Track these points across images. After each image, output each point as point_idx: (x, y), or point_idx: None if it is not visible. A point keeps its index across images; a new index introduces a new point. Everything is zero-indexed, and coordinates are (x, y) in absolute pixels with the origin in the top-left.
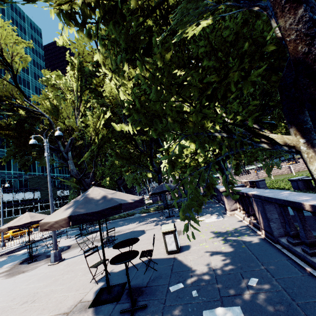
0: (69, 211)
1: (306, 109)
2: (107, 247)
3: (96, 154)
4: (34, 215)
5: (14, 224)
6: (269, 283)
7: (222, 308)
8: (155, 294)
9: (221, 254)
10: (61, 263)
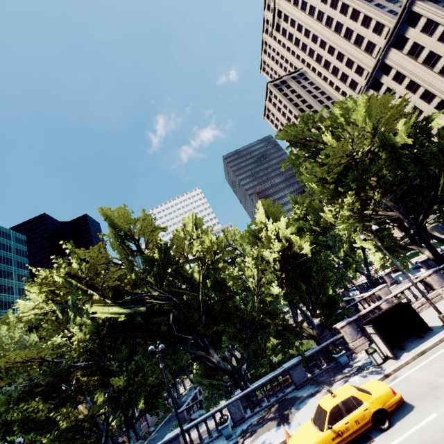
0: None
1: None
2: None
3: None
4: None
5: None
6: None
7: None
8: None
9: None
10: None
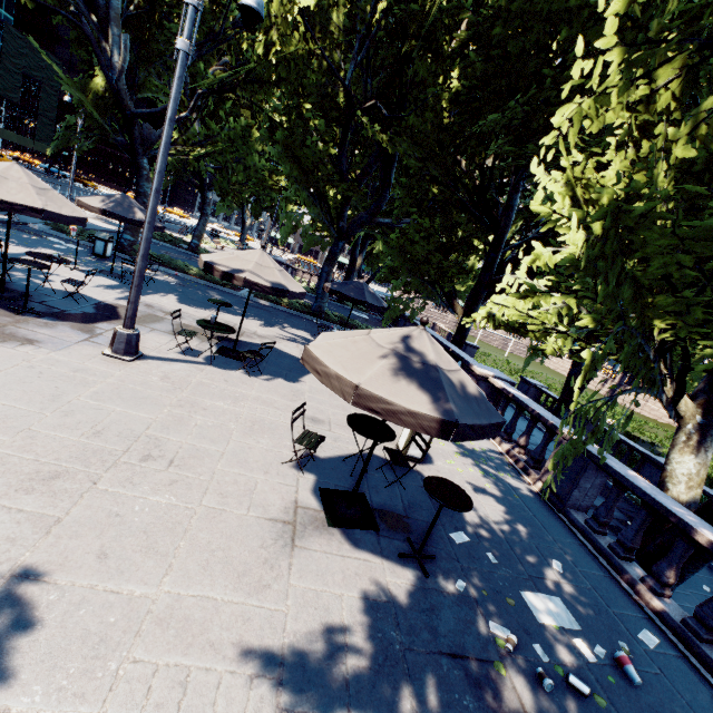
0: (435, 400)
1: None
2: (248, 373)
3: (225, 82)
4: (41, 185)
5: None
6: (575, 574)
7: (541, 595)
8: (433, 538)
9: (492, 498)
10: (145, 366)
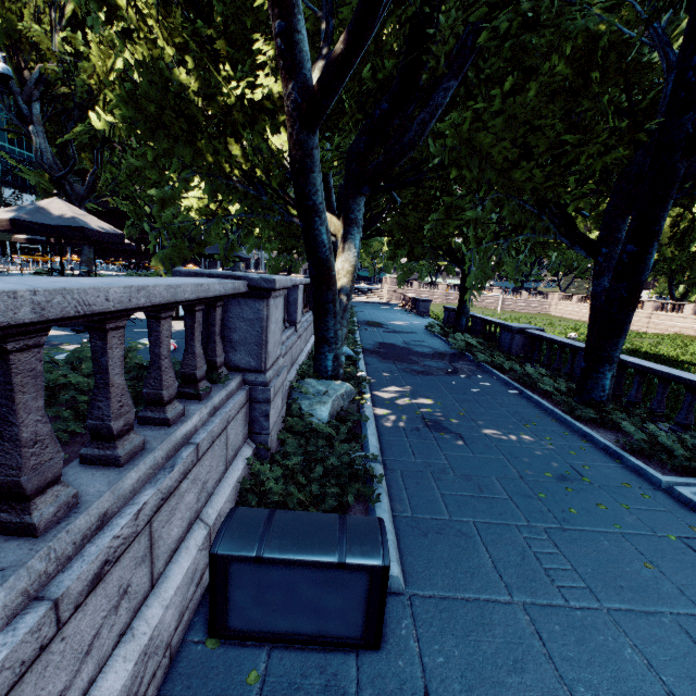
0: (15, 215)
1: (360, 195)
2: None
3: (102, 135)
4: None
5: None
6: None
7: None
8: None
9: None
10: None
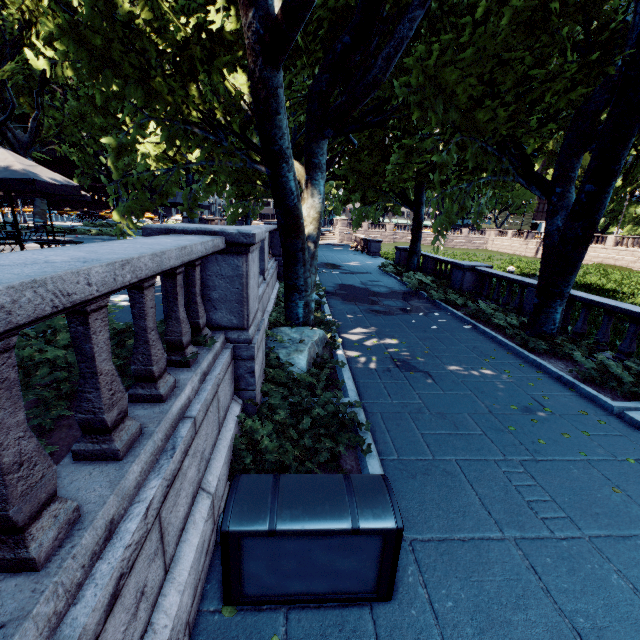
0: None
1: (323, 138)
2: None
3: (40, 76)
4: None
5: None
6: None
7: None
8: None
9: None
10: None
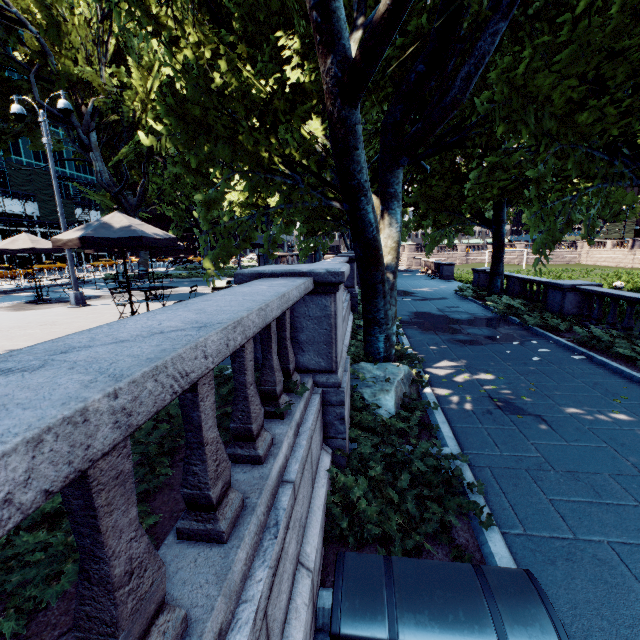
0: (84, 233)
1: (398, 167)
2: (151, 301)
3: (147, 151)
4: (36, 239)
5: (6, 247)
6: None
7: None
8: None
9: None
10: (86, 307)
